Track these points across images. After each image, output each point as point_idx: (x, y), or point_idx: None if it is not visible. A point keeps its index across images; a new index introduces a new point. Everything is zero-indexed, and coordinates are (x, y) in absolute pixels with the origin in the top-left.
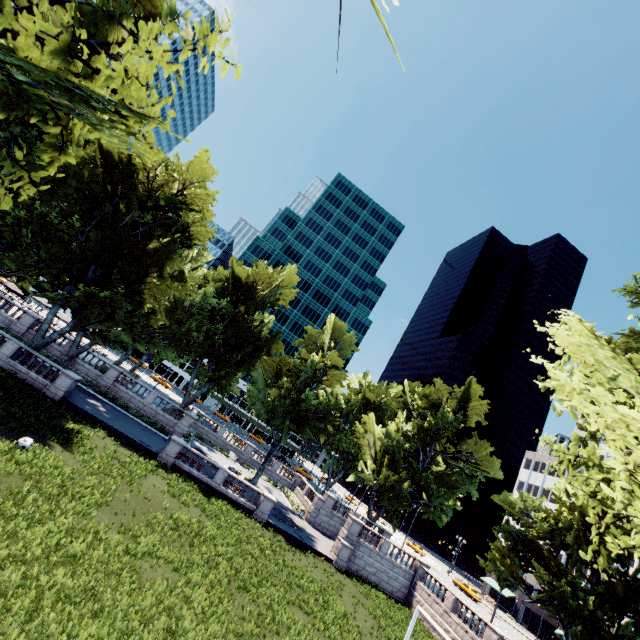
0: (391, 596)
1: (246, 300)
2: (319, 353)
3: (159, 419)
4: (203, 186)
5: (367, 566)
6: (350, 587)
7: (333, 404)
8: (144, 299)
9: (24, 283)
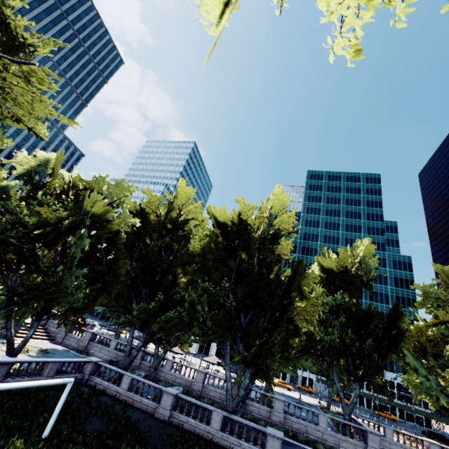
0: None
1: (346, 286)
2: None
3: (344, 446)
4: (284, 212)
5: None
6: None
7: None
8: (296, 326)
9: (184, 345)
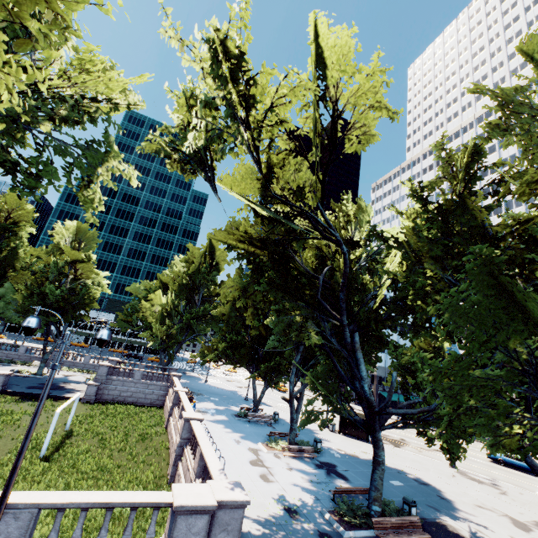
0: (151, 406)
1: None
2: (56, 253)
3: None
4: None
5: (122, 393)
6: (81, 409)
7: (84, 289)
8: None
9: None
